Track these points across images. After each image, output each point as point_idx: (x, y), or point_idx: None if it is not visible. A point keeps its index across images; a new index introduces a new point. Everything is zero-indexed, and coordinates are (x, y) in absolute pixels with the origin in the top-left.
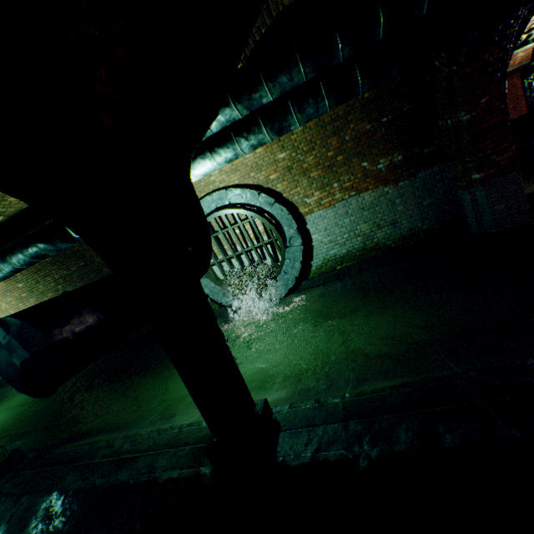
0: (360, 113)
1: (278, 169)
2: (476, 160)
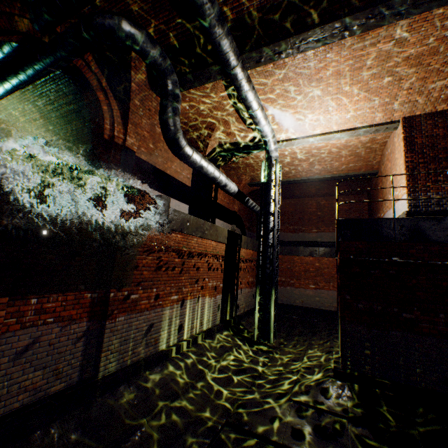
0: (77, 117)
1: (51, 135)
2: (90, 150)
